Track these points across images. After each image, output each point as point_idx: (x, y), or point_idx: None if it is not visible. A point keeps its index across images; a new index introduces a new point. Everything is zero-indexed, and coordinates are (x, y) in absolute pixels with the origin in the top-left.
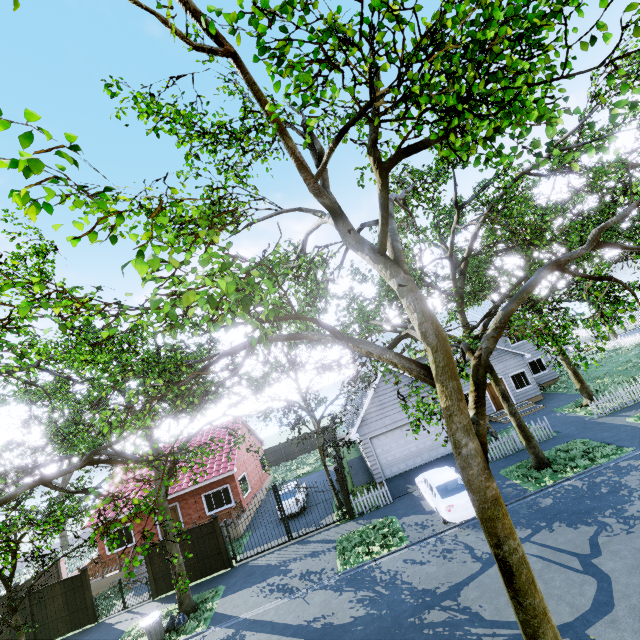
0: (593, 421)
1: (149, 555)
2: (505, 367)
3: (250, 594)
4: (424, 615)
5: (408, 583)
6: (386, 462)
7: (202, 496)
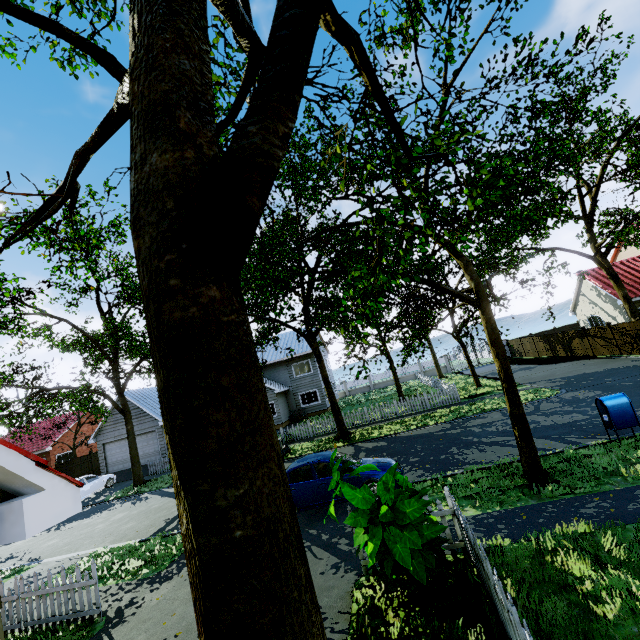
0: None
1: None
2: None
3: None
4: None
5: None
6: (111, 462)
7: None
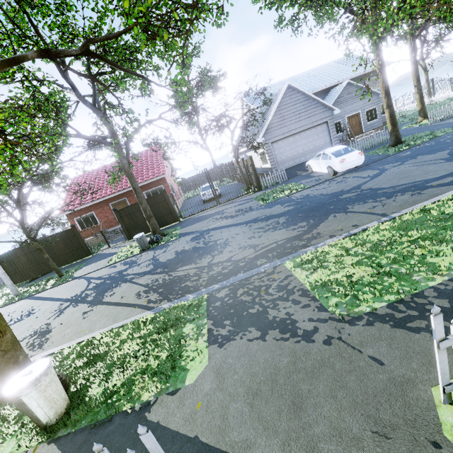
0: (427, 126)
1: (120, 216)
2: (364, 104)
3: (202, 224)
4: (339, 197)
5: (319, 194)
6: (281, 160)
7: (143, 193)
